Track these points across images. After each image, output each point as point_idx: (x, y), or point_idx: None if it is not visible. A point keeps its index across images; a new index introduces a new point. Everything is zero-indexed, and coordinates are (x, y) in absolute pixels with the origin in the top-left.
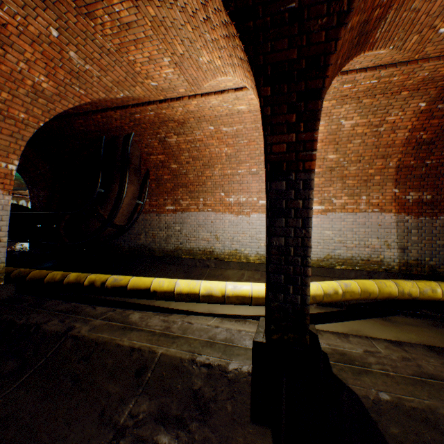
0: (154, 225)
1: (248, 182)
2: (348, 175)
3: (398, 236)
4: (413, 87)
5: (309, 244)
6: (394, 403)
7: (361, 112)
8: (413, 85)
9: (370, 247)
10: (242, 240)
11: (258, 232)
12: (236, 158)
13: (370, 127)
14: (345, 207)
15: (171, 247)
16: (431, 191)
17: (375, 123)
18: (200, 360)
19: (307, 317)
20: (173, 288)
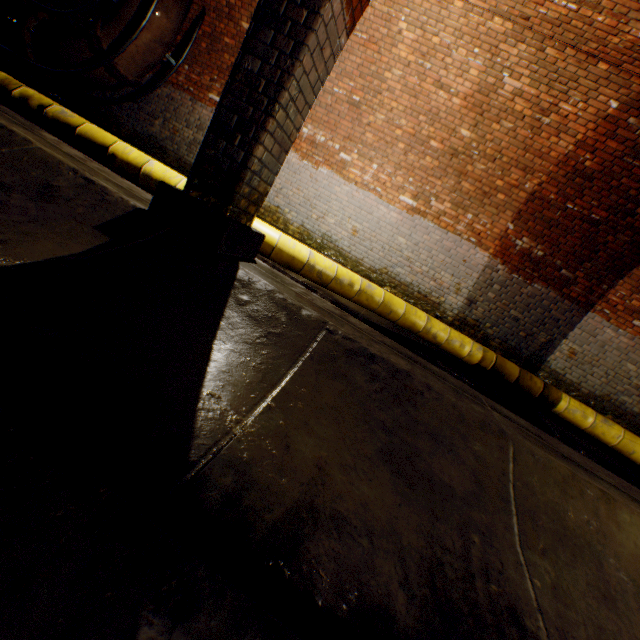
0: (181, 113)
1: (340, 114)
2: (470, 174)
3: (476, 284)
4: (615, 57)
5: (286, 85)
6: (270, 290)
7: (535, 72)
8: (617, 52)
9: (437, 282)
10: (292, 198)
11: (318, 196)
12: (341, 63)
13: (534, 109)
14: (441, 218)
15: (193, 160)
16: (548, 247)
17: (544, 106)
18: (85, 175)
19: (241, 184)
20: (141, 164)
